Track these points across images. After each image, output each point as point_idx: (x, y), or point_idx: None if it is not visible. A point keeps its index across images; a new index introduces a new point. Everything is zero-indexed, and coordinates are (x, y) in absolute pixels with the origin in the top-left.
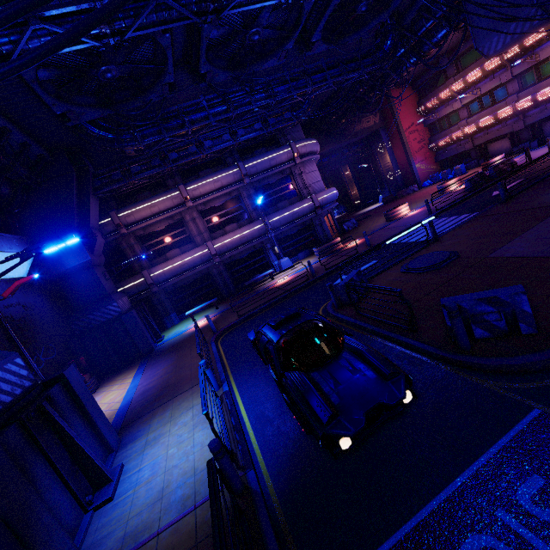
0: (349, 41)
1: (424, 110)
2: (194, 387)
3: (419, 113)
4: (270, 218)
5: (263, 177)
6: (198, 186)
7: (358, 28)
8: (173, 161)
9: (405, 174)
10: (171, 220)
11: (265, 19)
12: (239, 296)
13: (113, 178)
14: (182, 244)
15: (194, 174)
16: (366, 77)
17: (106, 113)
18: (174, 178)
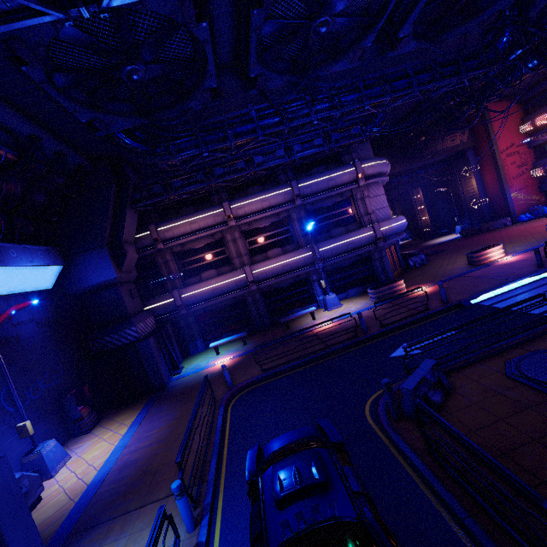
0: (449, 38)
1: (530, 128)
2: (171, 497)
3: (523, 131)
4: (320, 246)
5: (318, 199)
6: (243, 204)
7: (465, 20)
8: (217, 176)
9: (494, 204)
10: (211, 238)
11: (337, 4)
12: (272, 332)
13: (152, 191)
14: (219, 265)
15: (242, 190)
16: (466, 85)
17: (140, 122)
18: (220, 194)
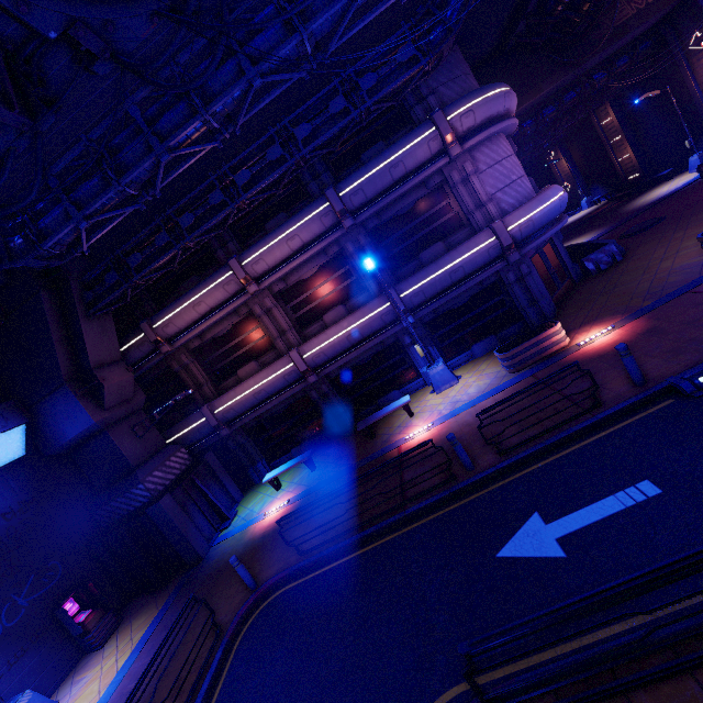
0: None
1: None
2: None
3: None
4: (401, 290)
5: (382, 206)
6: (260, 254)
7: None
8: (190, 228)
9: None
10: (236, 316)
11: None
12: (352, 443)
13: (107, 283)
14: (260, 352)
15: (260, 228)
16: None
17: None
18: (225, 245)
